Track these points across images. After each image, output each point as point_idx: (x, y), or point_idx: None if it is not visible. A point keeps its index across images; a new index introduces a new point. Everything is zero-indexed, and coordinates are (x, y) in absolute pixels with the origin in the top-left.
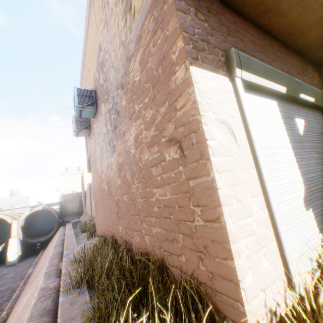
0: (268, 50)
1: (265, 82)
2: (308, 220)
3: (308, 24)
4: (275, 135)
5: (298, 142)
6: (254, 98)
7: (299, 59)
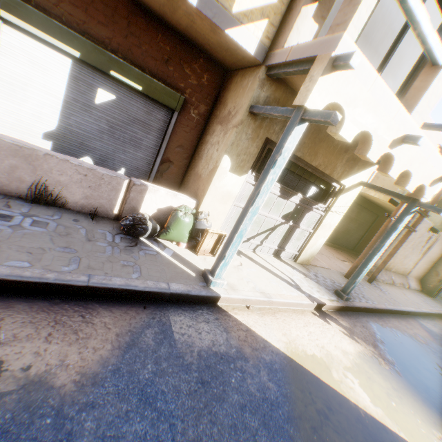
0: (100, 11)
1: (42, 34)
2: (41, 144)
3: (155, 8)
4: (44, 81)
5: (82, 104)
6: (31, 42)
7: (181, 46)
